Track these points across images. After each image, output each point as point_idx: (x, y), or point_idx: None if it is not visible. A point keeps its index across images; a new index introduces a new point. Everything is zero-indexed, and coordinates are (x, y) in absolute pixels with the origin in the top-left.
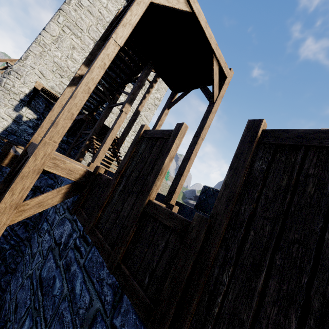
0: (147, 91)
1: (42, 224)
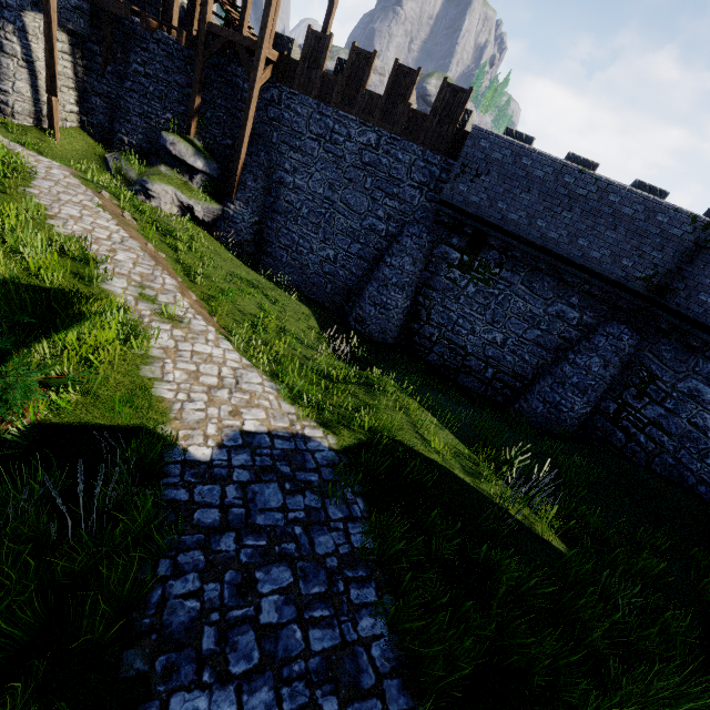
0: None
1: (242, 96)
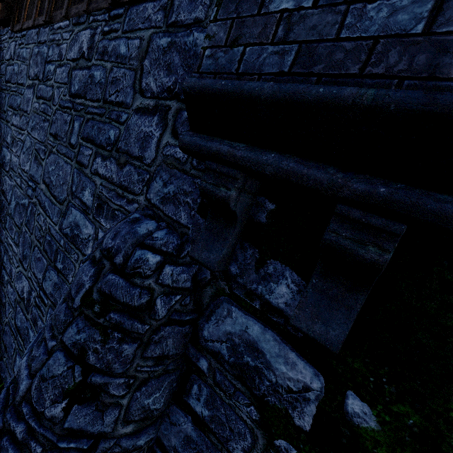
0: None
1: None
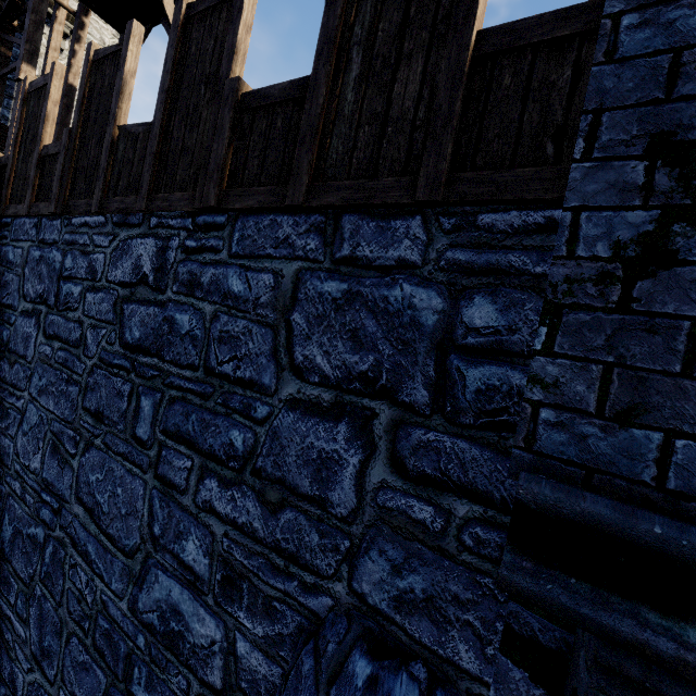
0: (74, 37)
1: None
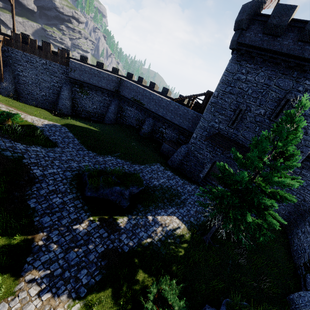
0: None
1: None
